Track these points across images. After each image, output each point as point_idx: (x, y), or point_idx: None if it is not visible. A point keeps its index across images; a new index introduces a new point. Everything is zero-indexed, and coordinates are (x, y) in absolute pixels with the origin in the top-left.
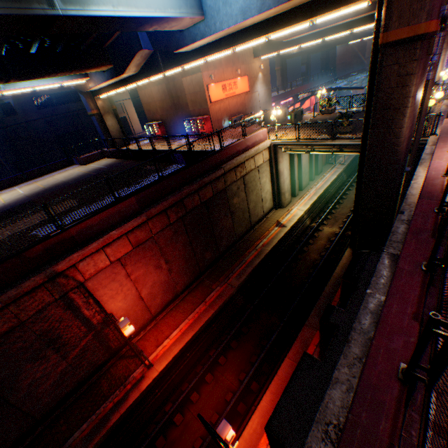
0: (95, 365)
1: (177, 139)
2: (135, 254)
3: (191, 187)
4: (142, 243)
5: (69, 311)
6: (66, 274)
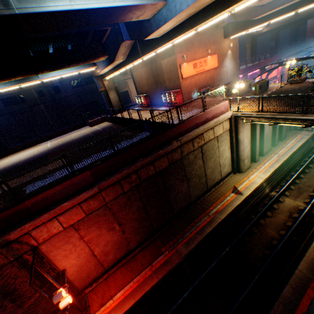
0: (49, 310)
1: (156, 107)
2: (88, 219)
3: (145, 160)
4: (95, 210)
5: (24, 269)
6: (19, 240)
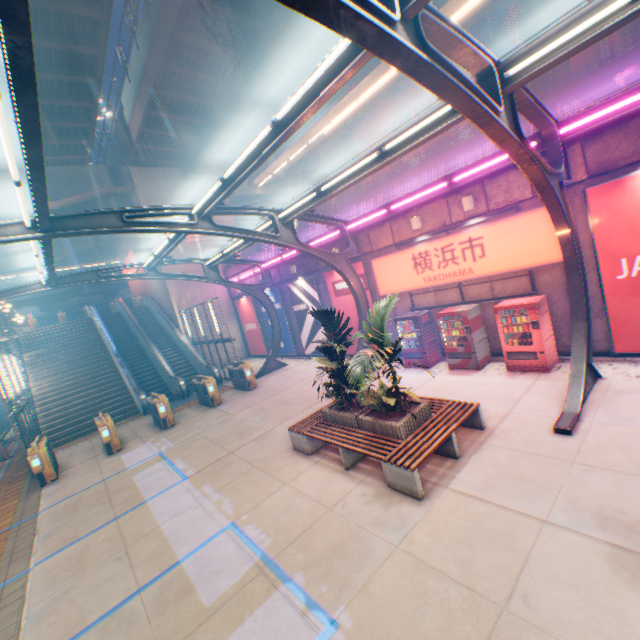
0: None
1: None
2: None
3: None
4: None
5: None
6: None
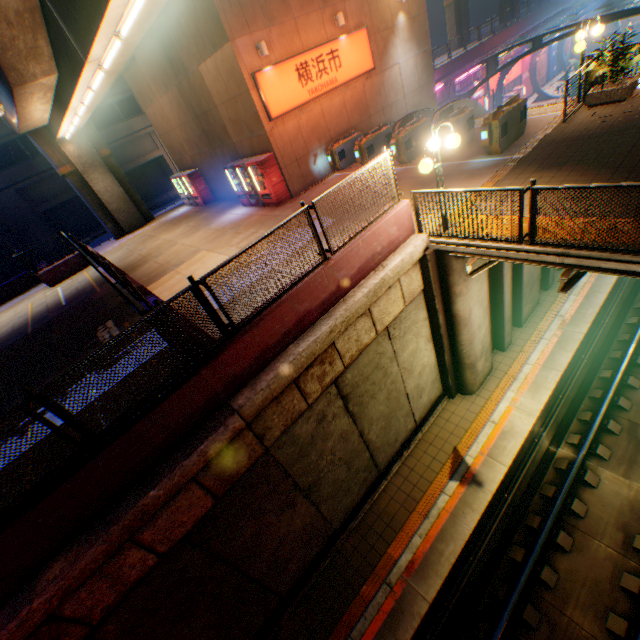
0: None
1: (224, 208)
2: None
3: (76, 565)
4: None
5: None
6: None
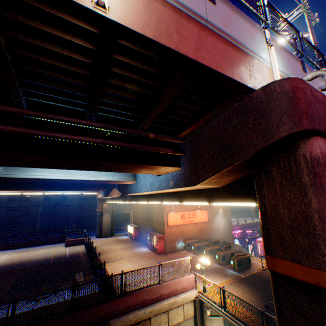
0: None
1: (141, 244)
2: None
3: None
4: None
5: None
6: None
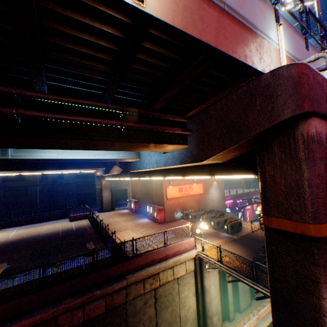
0: None
1: (141, 216)
2: None
3: (73, 301)
4: None
5: None
6: None
